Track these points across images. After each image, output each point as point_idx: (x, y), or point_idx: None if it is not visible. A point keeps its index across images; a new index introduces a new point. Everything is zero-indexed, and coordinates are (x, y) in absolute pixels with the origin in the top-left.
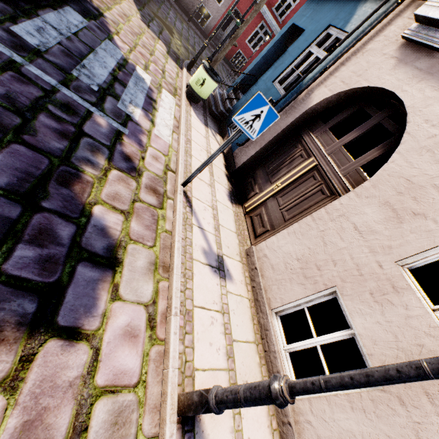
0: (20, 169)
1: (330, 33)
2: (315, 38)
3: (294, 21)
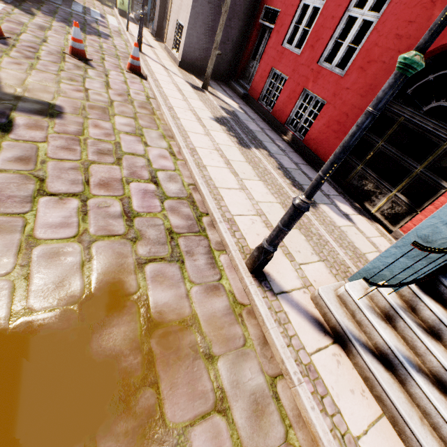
0: (78, 22)
1: None
2: None
3: None
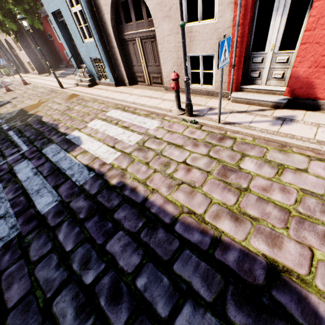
0: None
1: None
2: None
3: None
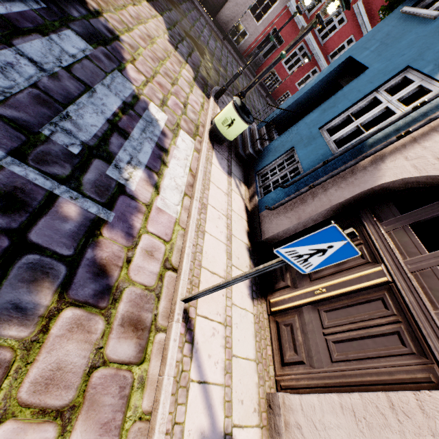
0: None
1: (409, 77)
2: (385, 81)
3: (352, 54)
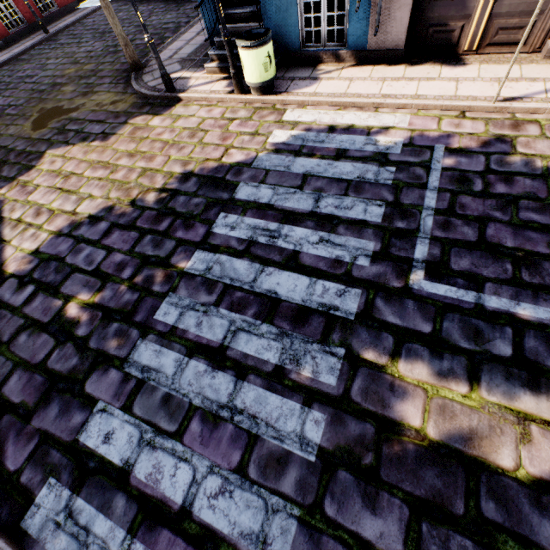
0: None
1: None
2: None
3: None
